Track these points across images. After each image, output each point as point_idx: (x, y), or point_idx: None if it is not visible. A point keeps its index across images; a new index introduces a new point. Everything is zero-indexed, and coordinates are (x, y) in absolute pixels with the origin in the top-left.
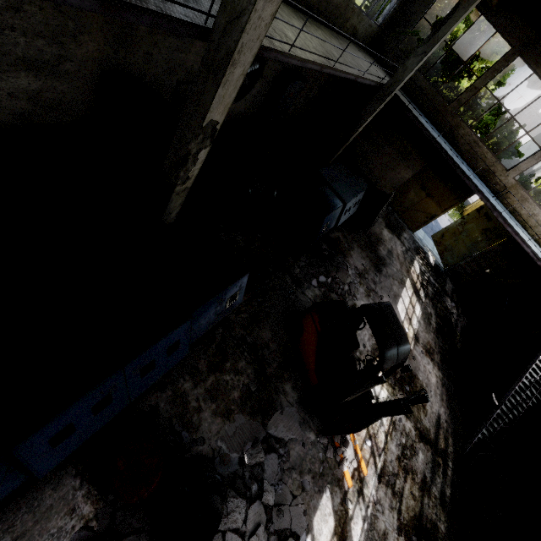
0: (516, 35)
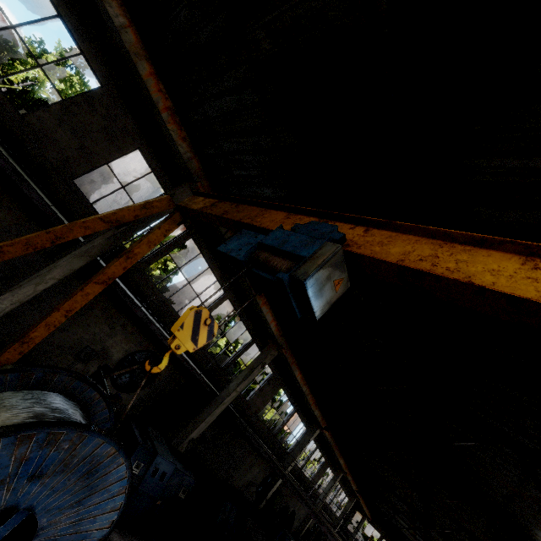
0: (380, 531)
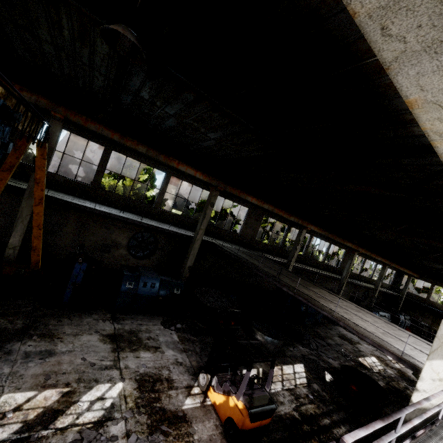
0: (430, 281)
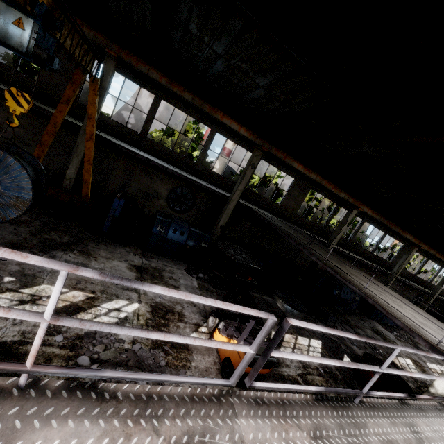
0: None
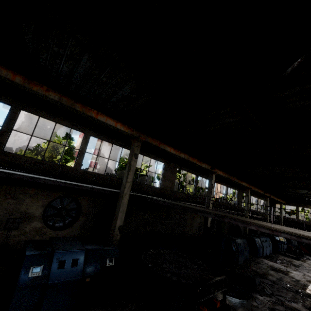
0: (294, 205)
